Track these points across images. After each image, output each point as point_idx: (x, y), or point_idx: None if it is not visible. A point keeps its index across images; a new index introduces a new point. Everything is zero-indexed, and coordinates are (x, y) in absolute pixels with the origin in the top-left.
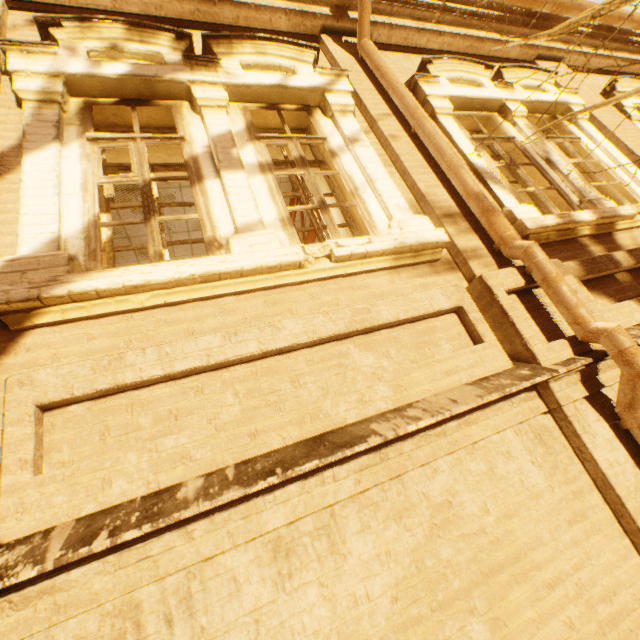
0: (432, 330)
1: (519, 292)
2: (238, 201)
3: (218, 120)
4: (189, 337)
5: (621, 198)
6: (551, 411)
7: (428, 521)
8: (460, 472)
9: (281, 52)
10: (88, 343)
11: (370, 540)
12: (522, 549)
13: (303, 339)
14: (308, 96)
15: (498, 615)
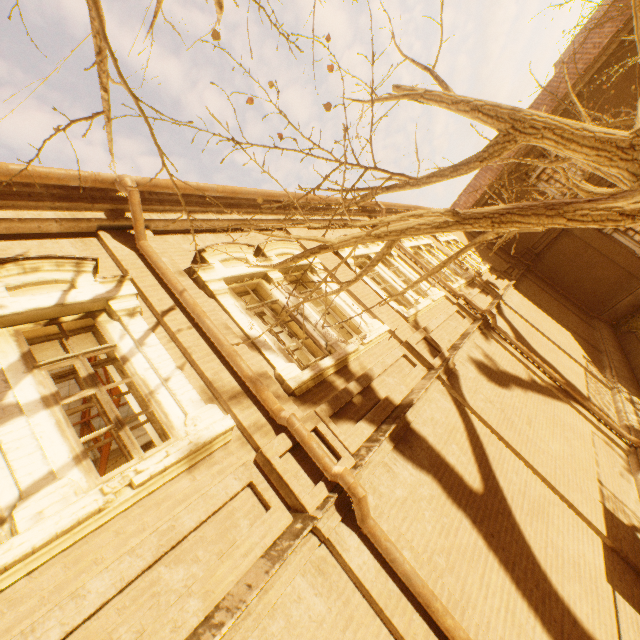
0: (232, 512)
1: (292, 448)
2: (20, 457)
3: None
4: None
5: (351, 332)
6: (324, 540)
7: None
8: (266, 639)
9: (56, 266)
10: None
11: None
12: None
13: (112, 593)
14: (91, 305)
15: None
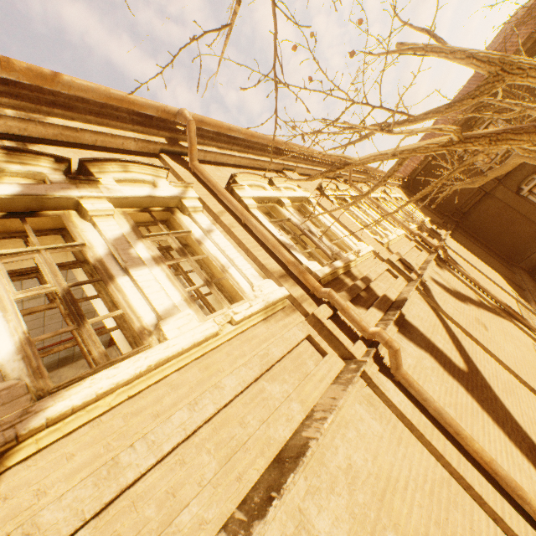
0: (300, 354)
1: (330, 317)
2: (152, 292)
3: (110, 226)
4: (156, 419)
5: (346, 248)
6: (367, 383)
7: (346, 483)
8: (347, 442)
9: (142, 170)
10: (69, 463)
11: (325, 515)
12: (388, 473)
13: (239, 389)
14: (170, 201)
15: (395, 521)
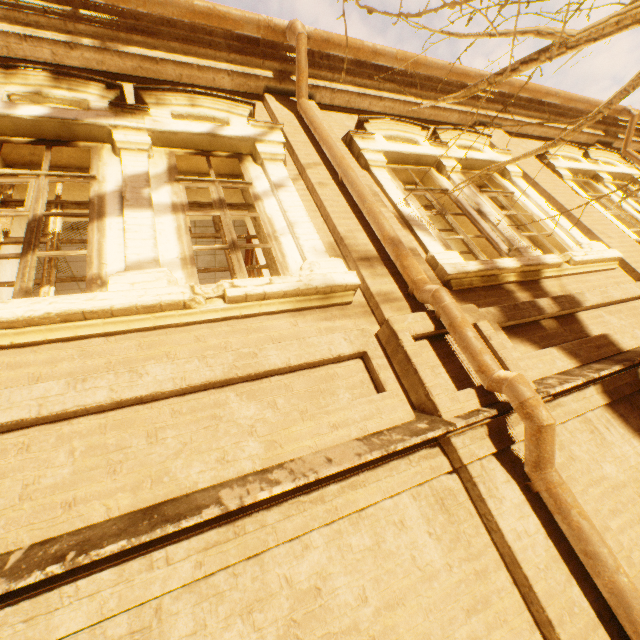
0: (332, 377)
1: (432, 337)
2: (135, 239)
3: (136, 162)
4: (32, 383)
5: (551, 248)
6: (458, 470)
7: (286, 616)
8: (338, 548)
9: (216, 105)
10: None
11: None
12: None
13: (168, 386)
14: (239, 145)
15: None
